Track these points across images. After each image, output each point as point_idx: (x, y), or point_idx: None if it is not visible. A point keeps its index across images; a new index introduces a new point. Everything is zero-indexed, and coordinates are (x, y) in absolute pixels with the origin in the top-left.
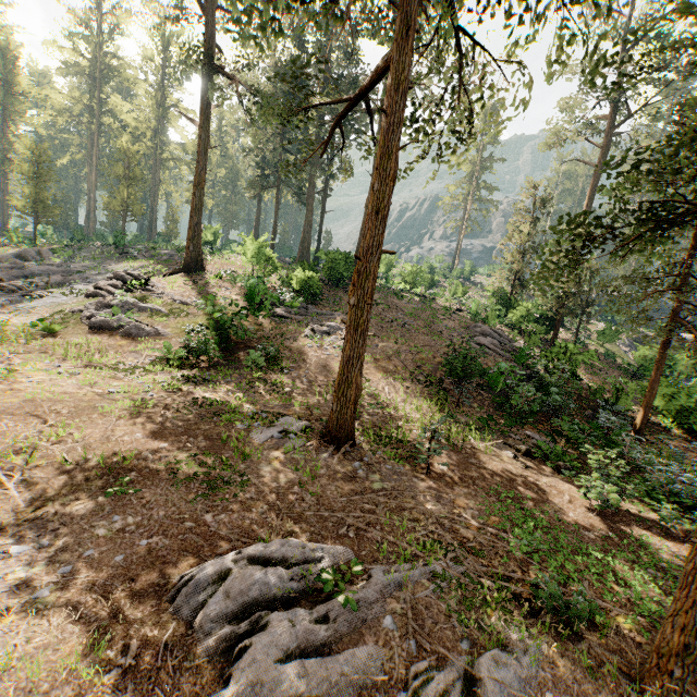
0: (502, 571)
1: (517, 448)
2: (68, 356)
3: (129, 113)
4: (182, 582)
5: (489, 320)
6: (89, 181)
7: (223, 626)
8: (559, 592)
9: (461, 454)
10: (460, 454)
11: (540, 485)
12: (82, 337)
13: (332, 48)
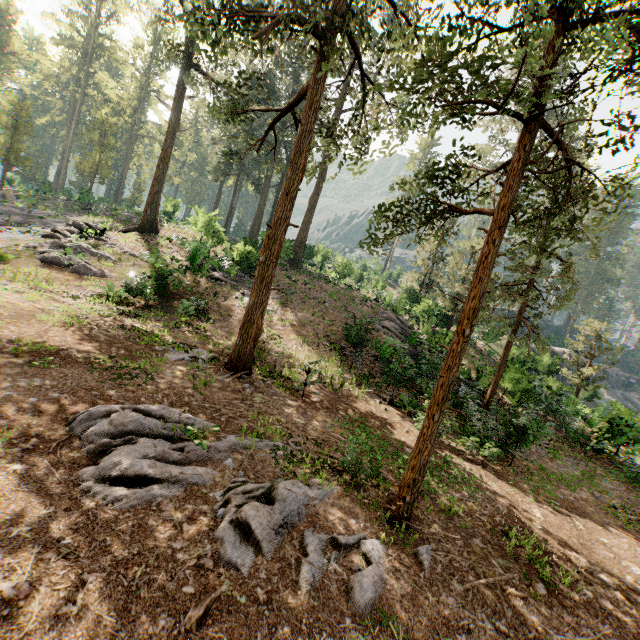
0: (328, 452)
1: (385, 398)
2: (17, 279)
3: (113, 90)
4: (79, 413)
5: (397, 310)
6: (65, 142)
7: (103, 439)
8: (354, 458)
9: (337, 395)
10: (336, 395)
11: (390, 420)
12: (33, 266)
13: (298, 69)
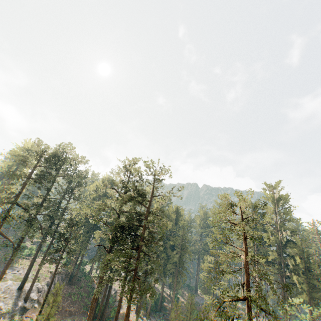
0: None
1: None
2: None
3: None
4: None
5: None
6: None
7: None
8: None
9: None
10: None
11: None
12: None
13: None
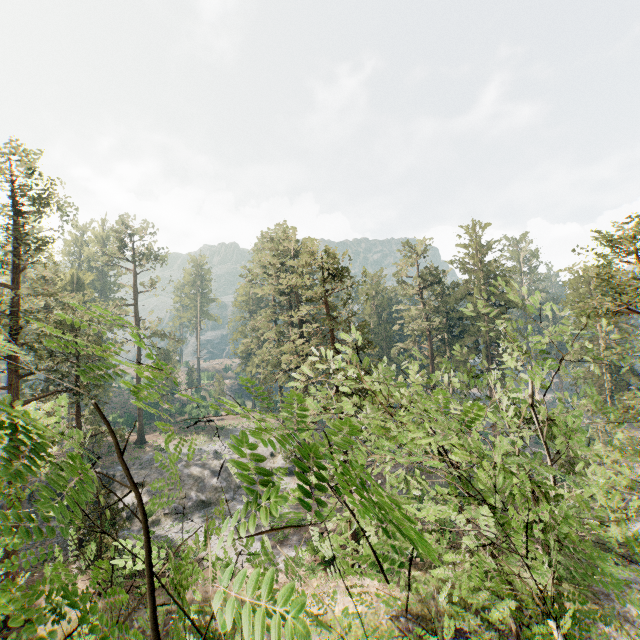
0: None
1: None
2: None
3: None
4: None
5: None
6: None
7: None
8: None
9: None
10: None
11: None
12: None
13: None
